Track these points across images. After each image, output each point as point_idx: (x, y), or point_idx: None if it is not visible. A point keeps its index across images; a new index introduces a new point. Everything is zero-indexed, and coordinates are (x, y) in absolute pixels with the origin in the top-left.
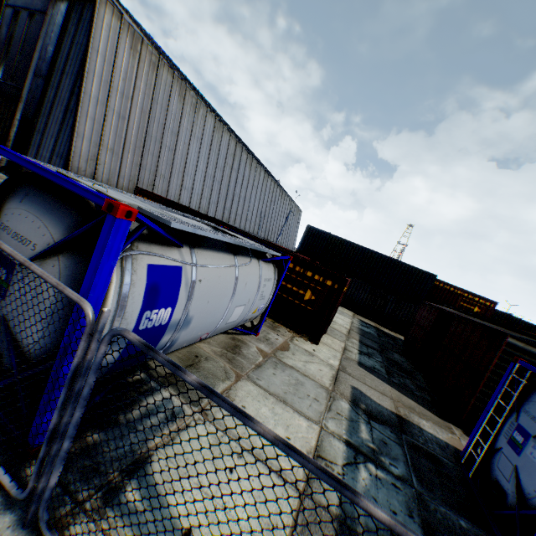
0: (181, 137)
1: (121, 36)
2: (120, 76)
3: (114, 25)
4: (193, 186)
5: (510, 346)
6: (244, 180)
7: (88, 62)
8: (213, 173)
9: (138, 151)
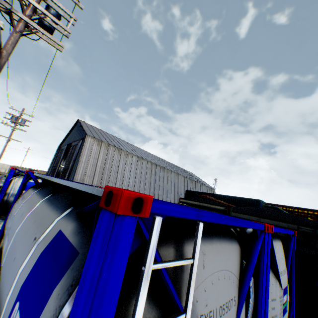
0: (120, 166)
1: (93, 142)
2: (93, 153)
3: (91, 140)
4: (128, 184)
5: (182, 203)
6: (161, 178)
7: (82, 152)
8: (140, 177)
9: (100, 174)
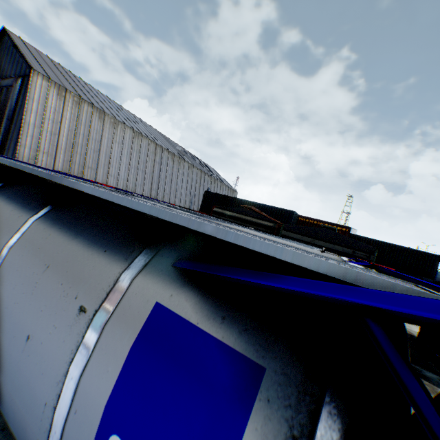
0: (104, 143)
1: (49, 89)
2: (51, 111)
3: (45, 84)
4: (119, 174)
5: (216, 213)
6: (169, 169)
7: (27, 105)
8: (137, 165)
9: (69, 153)
